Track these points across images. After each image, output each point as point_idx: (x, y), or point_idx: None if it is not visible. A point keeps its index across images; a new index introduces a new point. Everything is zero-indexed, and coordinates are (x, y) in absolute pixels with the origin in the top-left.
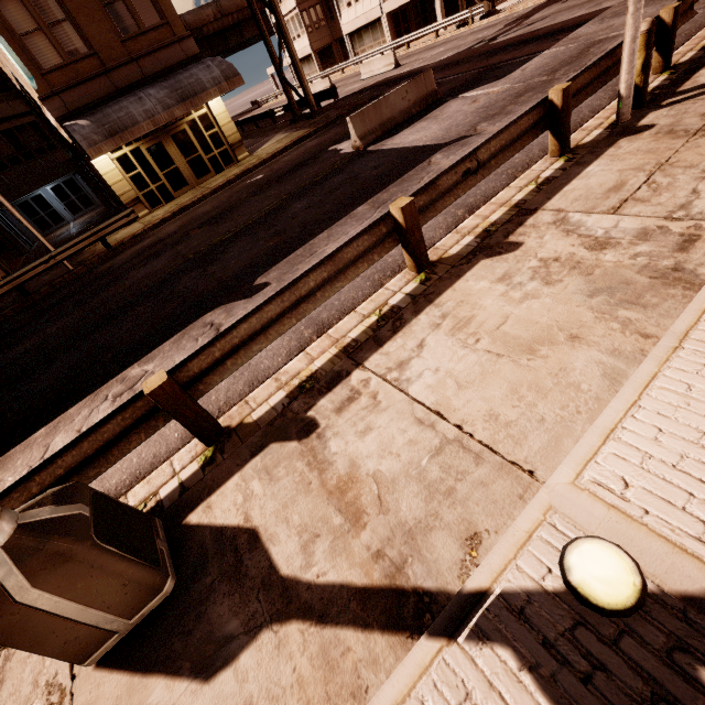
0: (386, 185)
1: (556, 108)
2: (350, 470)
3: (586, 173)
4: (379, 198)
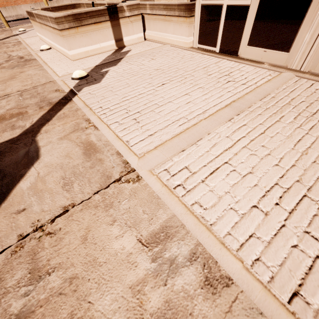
0: None
1: None
2: None
3: None
4: None
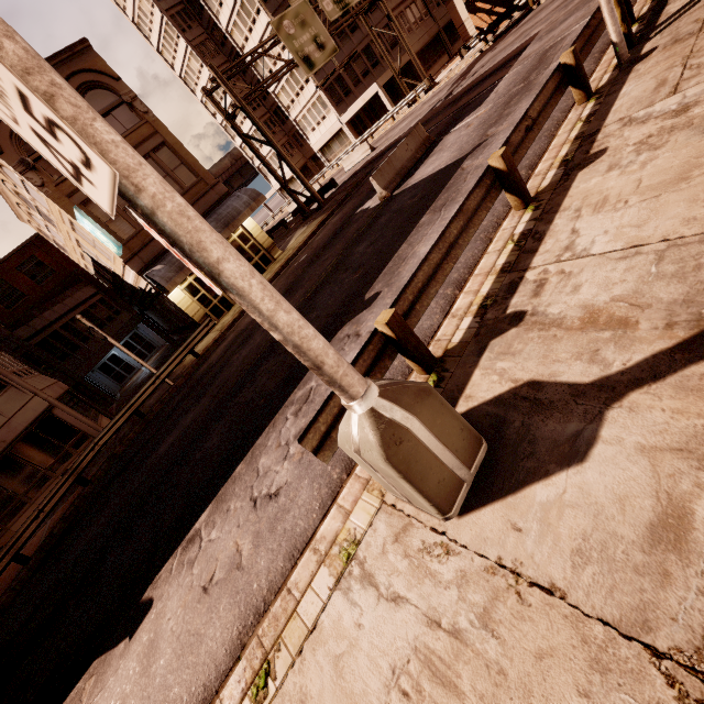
0: (434, 198)
1: (571, 67)
2: (586, 310)
3: (623, 94)
4: (436, 206)
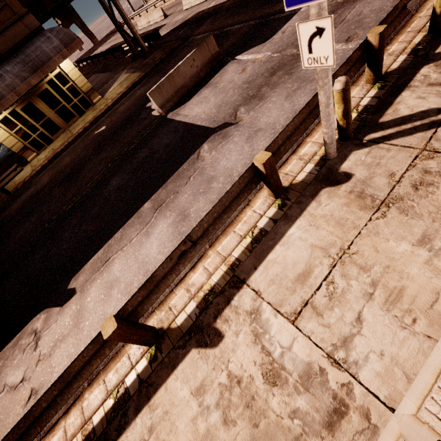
0: (166, 177)
1: (262, 172)
2: None
3: (288, 237)
4: (159, 196)
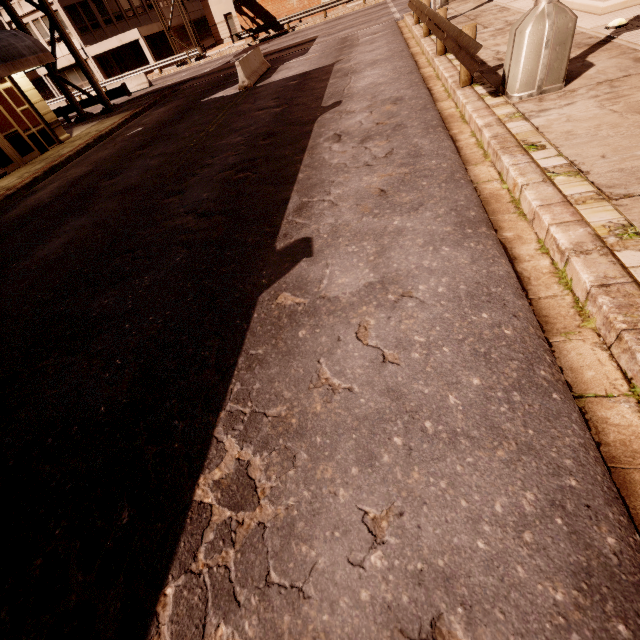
0: (327, 76)
1: None
2: None
3: None
4: (337, 76)
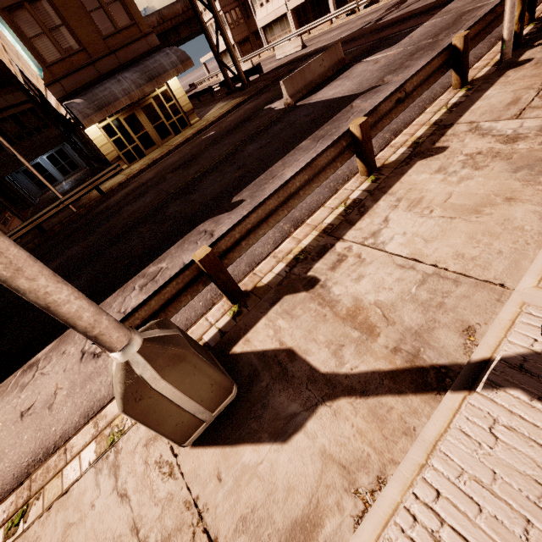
0: (320, 125)
1: (459, 51)
2: (355, 303)
3: (486, 96)
4: (317, 135)
